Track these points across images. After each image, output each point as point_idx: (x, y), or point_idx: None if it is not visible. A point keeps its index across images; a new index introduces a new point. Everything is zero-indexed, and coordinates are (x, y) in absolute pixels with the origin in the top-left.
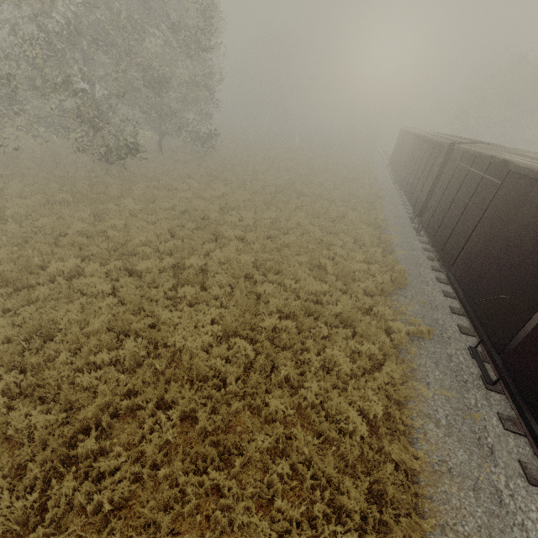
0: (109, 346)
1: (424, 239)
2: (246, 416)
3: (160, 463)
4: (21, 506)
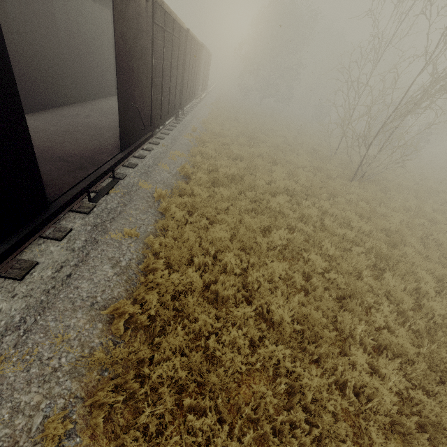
0: None
1: None
2: None
3: None
4: None
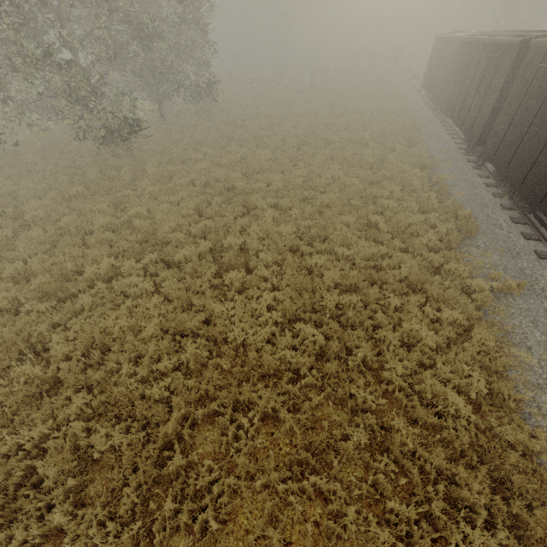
0: (168, 350)
1: (484, 172)
2: (330, 409)
3: (252, 470)
4: (129, 536)
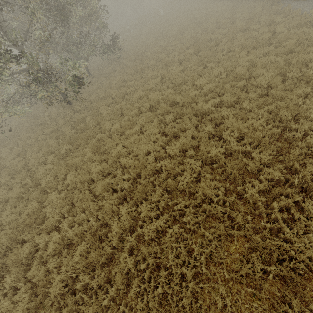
0: None
1: None
2: None
3: None
4: None
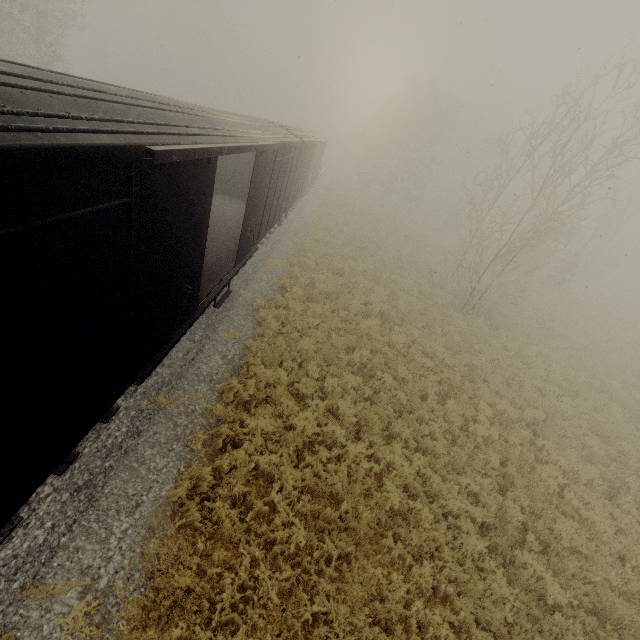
0: None
1: None
2: None
3: None
4: None
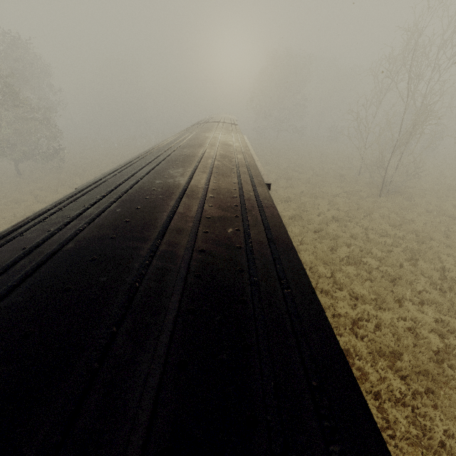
0: None
1: None
2: None
3: None
4: None
